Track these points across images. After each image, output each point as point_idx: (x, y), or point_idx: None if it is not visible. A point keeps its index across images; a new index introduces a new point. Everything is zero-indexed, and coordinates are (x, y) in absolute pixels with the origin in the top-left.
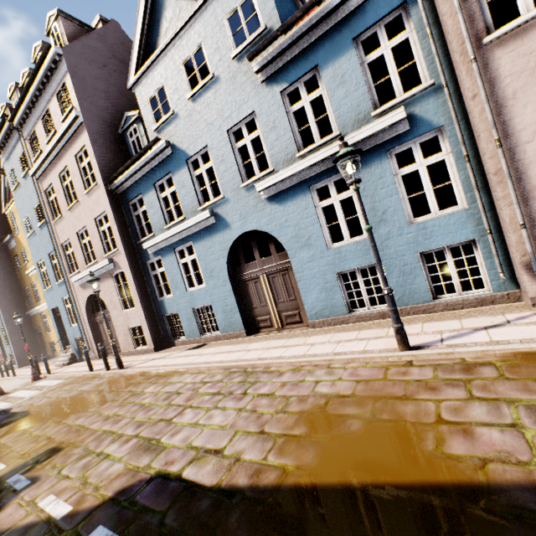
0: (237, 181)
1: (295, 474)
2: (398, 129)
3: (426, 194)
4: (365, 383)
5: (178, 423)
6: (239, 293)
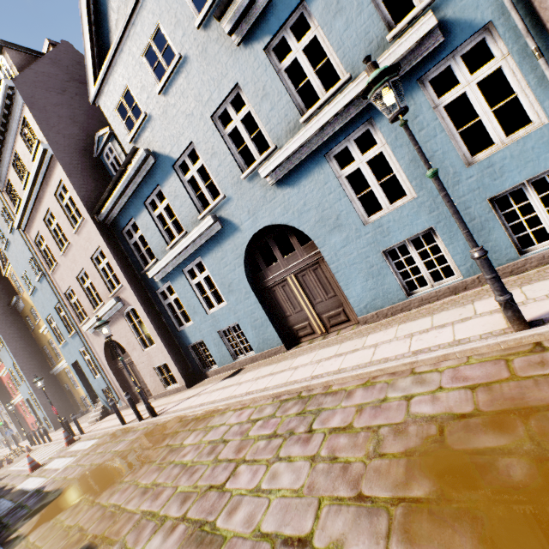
0: (235, 173)
1: None
2: (428, 45)
3: (484, 121)
4: (486, 389)
5: (234, 491)
6: (266, 303)
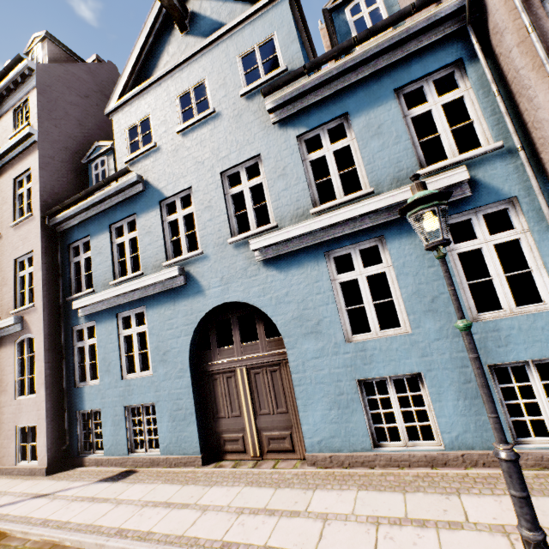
0: (224, 234)
1: None
2: (455, 193)
3: (495, 282)
4: None
5: None
6: (200, 391)
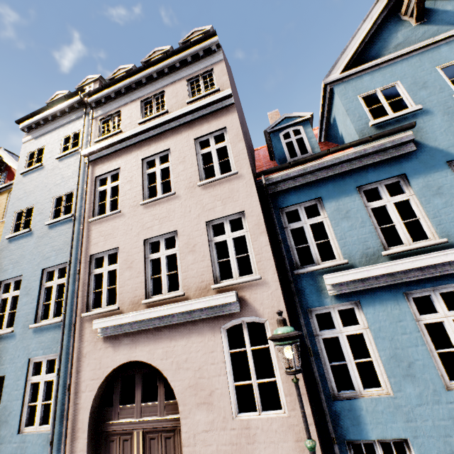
0: None
1: None
2: None
3: None
4: None
5: None
6: None
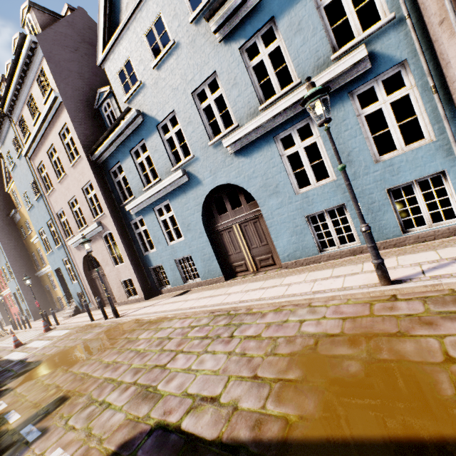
0: (204, 140)
1: (299, 426)
2: (359, 69)
3: (391, 131)
4: (352, 320)
5: (172, 369)
6: (215, 243)
